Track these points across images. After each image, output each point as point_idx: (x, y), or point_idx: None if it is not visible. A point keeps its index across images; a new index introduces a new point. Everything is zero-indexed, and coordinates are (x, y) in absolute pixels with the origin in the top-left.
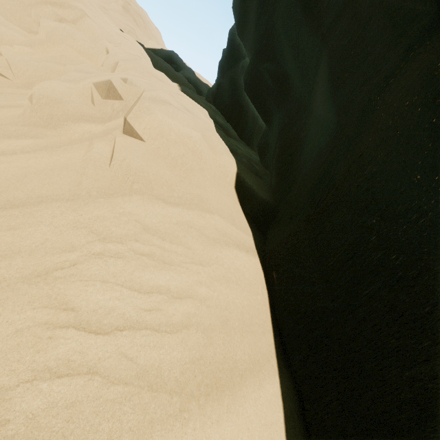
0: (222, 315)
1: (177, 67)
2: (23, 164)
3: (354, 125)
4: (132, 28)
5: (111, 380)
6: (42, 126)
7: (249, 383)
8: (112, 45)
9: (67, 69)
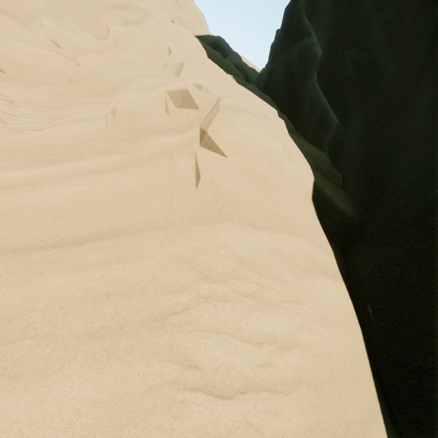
0: (327, 366)
1: (223, 53)
2: (115, 184)
3: None
4: (177, 16)
5: None
6: (124, 140)
7: None
8: (175, 44)
9: (134, 74)
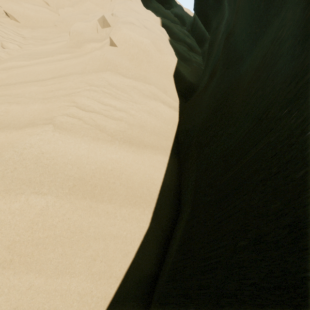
0: (141, 123)
1: (169, 6)
2: (66, 64)
3: (231, 13)
4: None
5: (86, 123)
6: (74, 48)
7: (148, 150)
8: None
9: (89, 17)
